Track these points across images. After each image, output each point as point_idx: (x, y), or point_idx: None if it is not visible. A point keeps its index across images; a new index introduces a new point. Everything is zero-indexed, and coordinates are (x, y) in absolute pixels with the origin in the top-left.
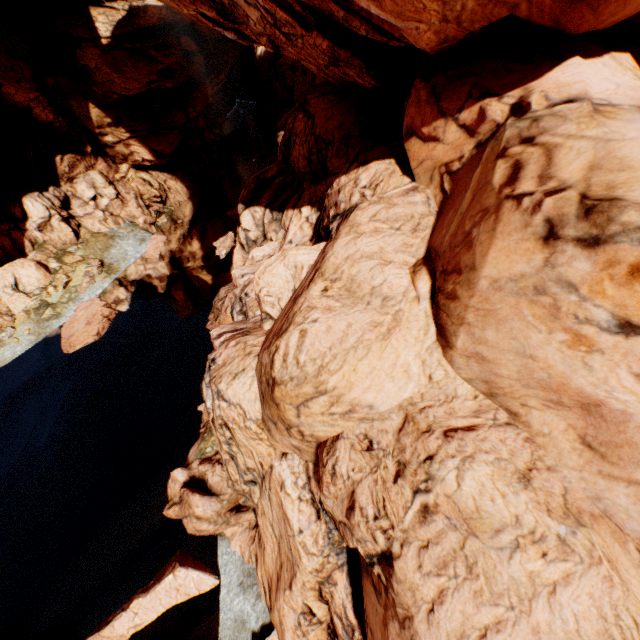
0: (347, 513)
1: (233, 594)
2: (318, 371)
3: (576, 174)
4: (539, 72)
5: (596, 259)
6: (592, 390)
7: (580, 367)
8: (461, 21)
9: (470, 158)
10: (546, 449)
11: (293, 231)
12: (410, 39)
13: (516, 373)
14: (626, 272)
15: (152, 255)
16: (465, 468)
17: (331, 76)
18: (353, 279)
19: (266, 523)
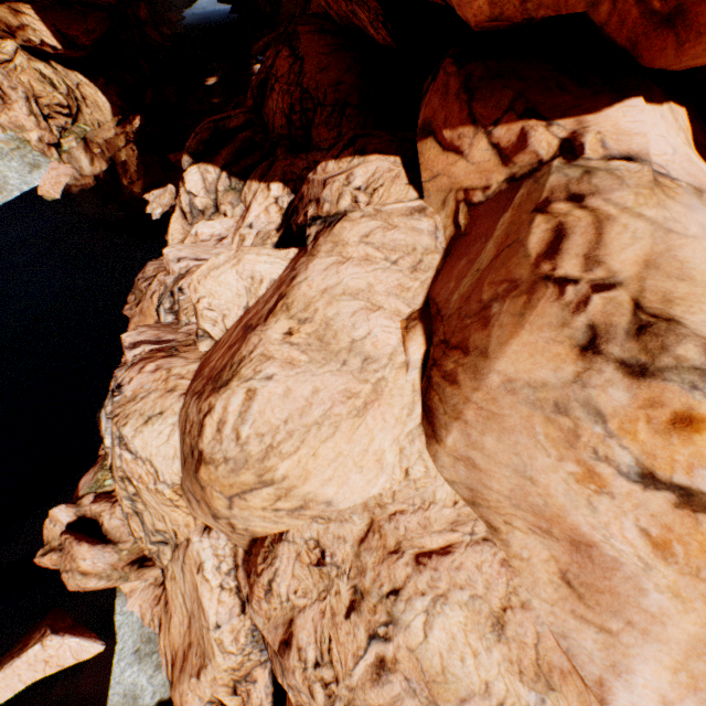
0: (280, 648)
1: (125, 664)
2: (265, 453)
3: (629, 267)
4: (597, 103)
5: (637, 393)
6: (589, 530)
7: (583, 505)
8: None
9: (498, 193)
10: (521, 574)
11: (256, 212)
12: None
13: (509, 490)
14: (668, 419)
15: (49, 192)
16: (436, 612)
17: (335, 9)
18: (329, 324)
19: (176, 590)
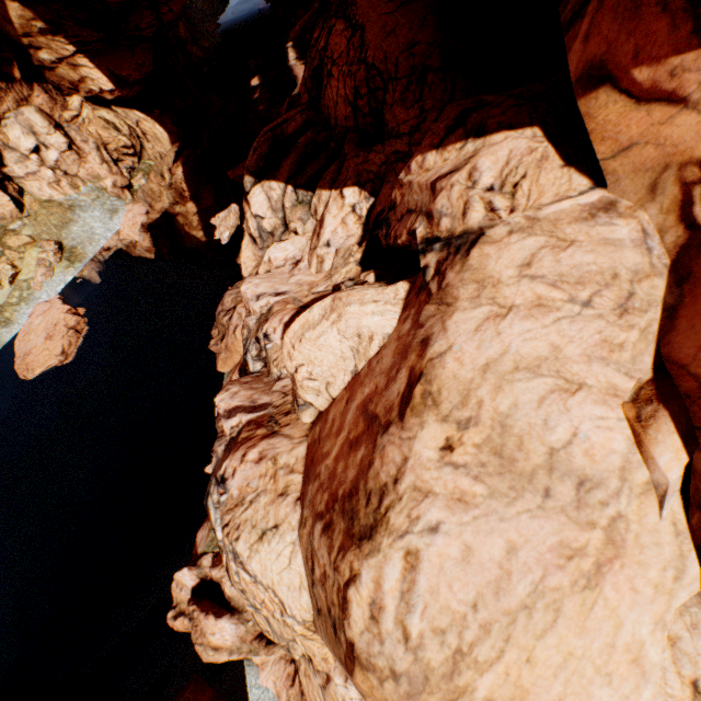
0: None
1: None
2: (452, 664)
3: None
4: None
5: None
6: None
7: None
8: None
9: None
10: None
11: (331, 227)
12: None
13: None
14: None
15: (128, 235)
16: None
17: None
18: (505, 424)
19: (313, 691)
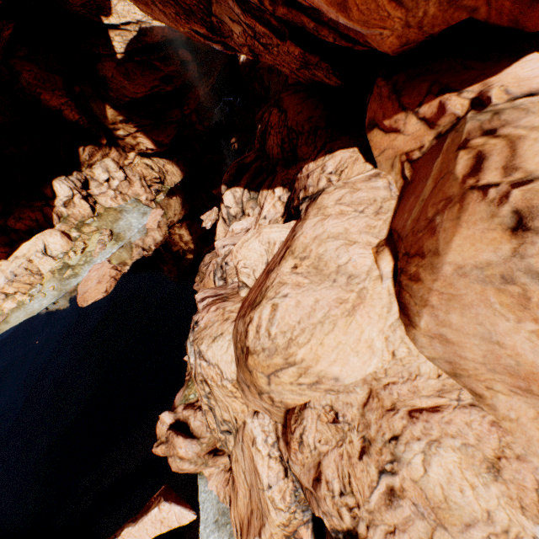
0: (313, 484)
1: (209, 530)
2: (288, 343)
3: None
4: (497, 68)
5: None
6: None
7: None
8: (422, 26)
9: (430, 148)
10: (513, 434)
11: (267, 208)
12: (373, 43)
13: (481, 357)
14: None
15: (151, 226)
16: (431, 453)
17: (301, 77)
18: (320, 257)
19: (239, 470)
